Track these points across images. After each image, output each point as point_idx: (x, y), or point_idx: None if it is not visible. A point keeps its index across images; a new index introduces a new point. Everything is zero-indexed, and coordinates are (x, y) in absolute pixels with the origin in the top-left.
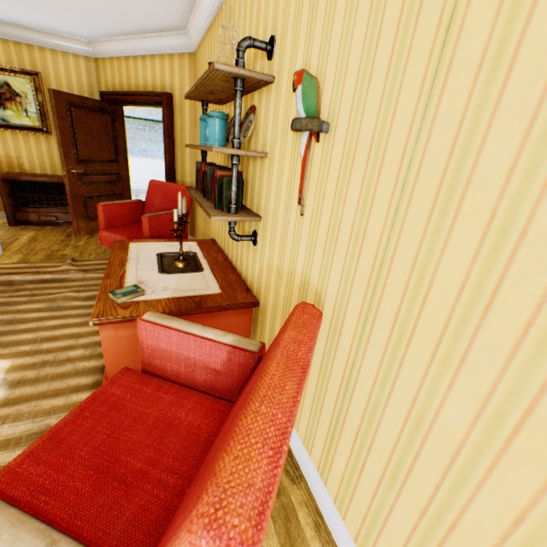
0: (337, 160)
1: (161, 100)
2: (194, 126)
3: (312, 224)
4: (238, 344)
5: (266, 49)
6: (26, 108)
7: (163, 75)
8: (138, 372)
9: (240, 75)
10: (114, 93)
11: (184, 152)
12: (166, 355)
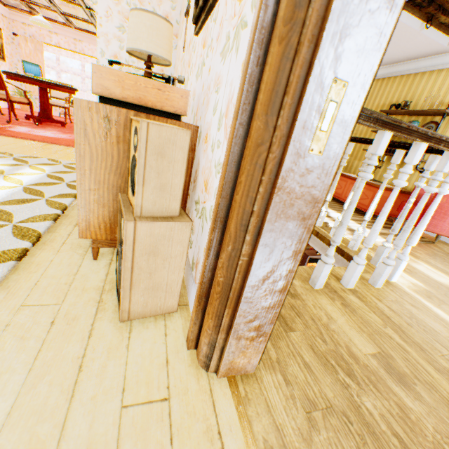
0: None
1: None
2: None
3: None
4: None
5: None
6: None
7: None
8: None
9: None
10: None
11: None
12: None
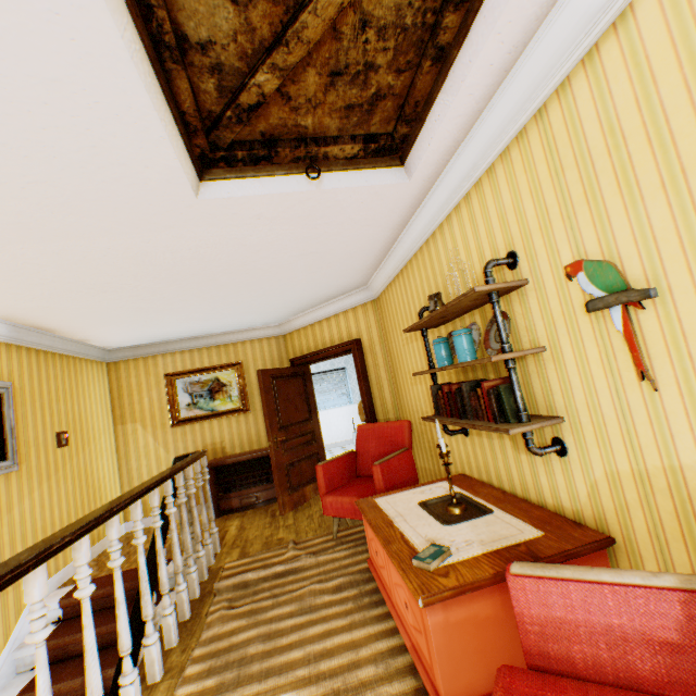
0: (692, 315)
1: (350, 347)
2: (388, 359)
3: (684, 394)
4: (690, 585)
5: (507, 263)
6: (230, 394)
7: (348, 326)
8: (527, 670)
9: (497, 289)
10: (304, 356)
11: (381, 387)
12: (565, 629)
